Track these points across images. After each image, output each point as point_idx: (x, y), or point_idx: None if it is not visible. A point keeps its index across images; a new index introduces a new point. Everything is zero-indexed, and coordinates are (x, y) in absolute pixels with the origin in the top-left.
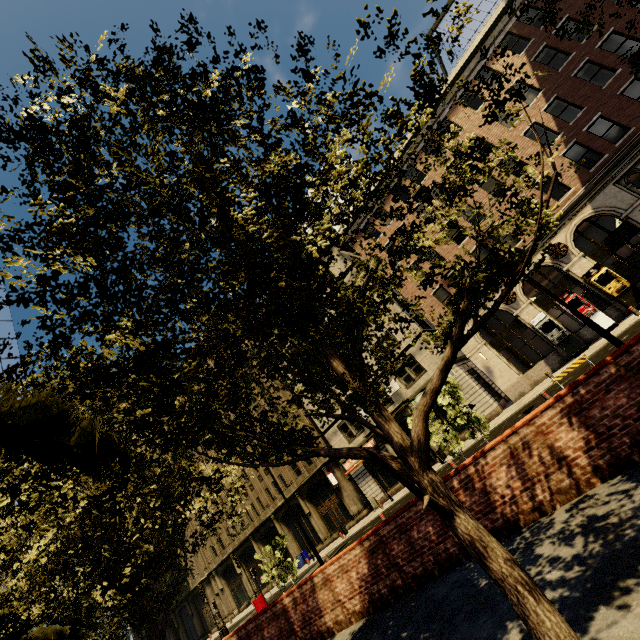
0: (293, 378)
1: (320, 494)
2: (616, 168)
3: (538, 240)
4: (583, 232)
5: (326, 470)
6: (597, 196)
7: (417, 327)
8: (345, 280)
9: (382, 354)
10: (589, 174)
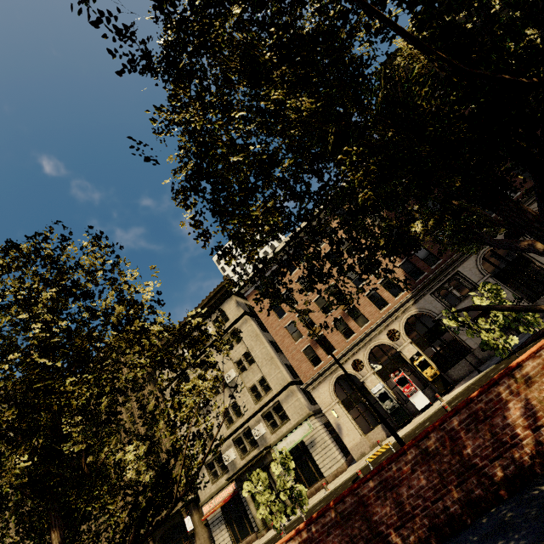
0: (17, 543)
1: (174, 539)
2: (432, 283)
3: (198, 473)
4: (421, 316)
5: (185, 511)
6: (420, 300)
7: (288, 377)
8: (237, 324)
9: (87, 537)
10: (415, 283)
